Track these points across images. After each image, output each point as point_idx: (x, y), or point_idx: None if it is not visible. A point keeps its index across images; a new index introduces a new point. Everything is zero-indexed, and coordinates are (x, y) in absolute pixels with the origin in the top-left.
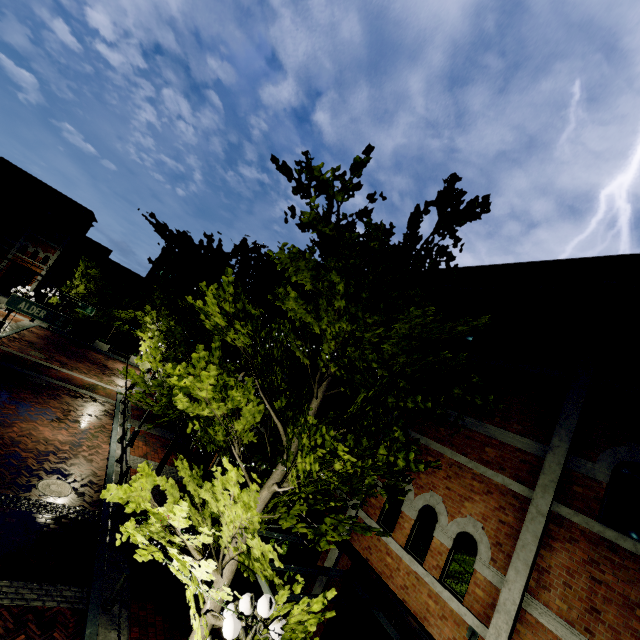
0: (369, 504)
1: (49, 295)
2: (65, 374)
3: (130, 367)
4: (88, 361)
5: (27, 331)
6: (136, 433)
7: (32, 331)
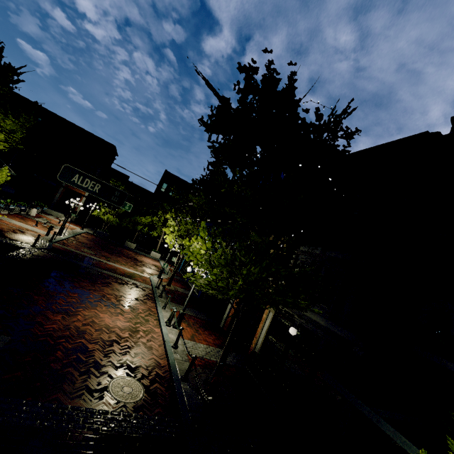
0: None
1: (92, 208)
2: (110, 265)
3: (152, 260)
4: (124, 256)
5: (80, 236)
6: (181, 316)
7: (83, 236)
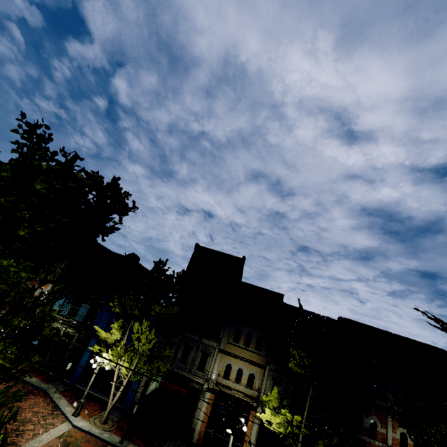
0: (393, 444)
1: None
2: None
3: None
4: None
5: None
6: None
7: None
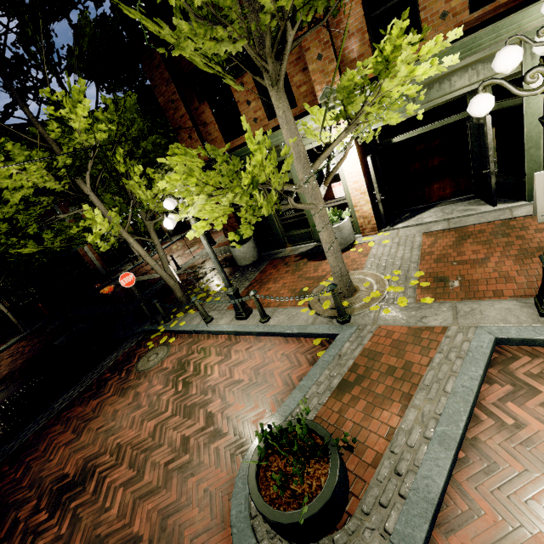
0: None
1: None
2: None
3: None
4: None
5: None
6: None
7: None
